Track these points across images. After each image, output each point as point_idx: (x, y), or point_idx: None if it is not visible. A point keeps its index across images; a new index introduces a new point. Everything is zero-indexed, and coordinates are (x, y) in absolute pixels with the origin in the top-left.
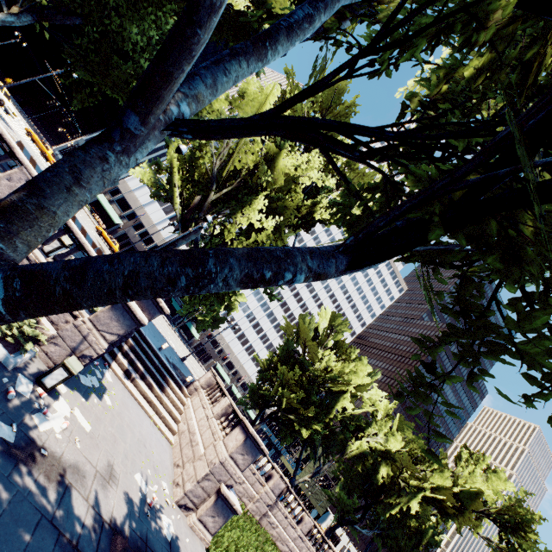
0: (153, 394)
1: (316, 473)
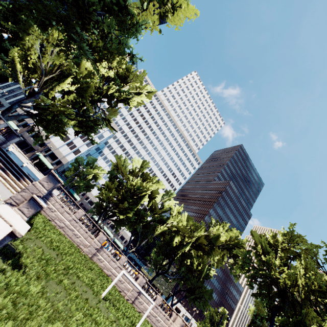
0: (9, 178)
1: (138, 246)
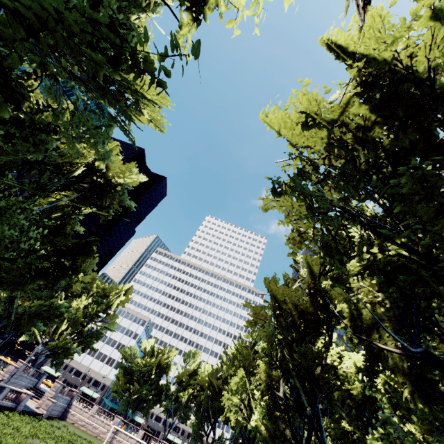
0: None
1: (172, 424)
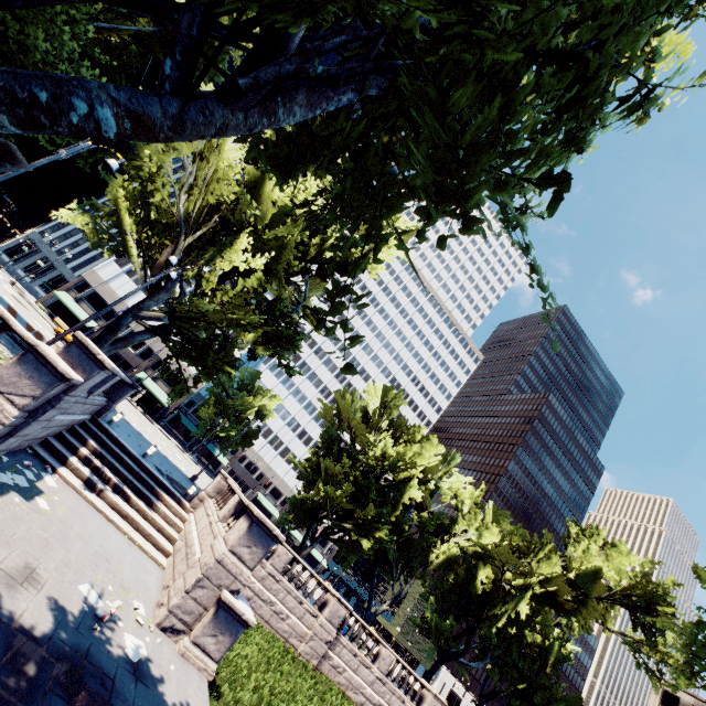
0: (131, 508)
1: (396, 598)
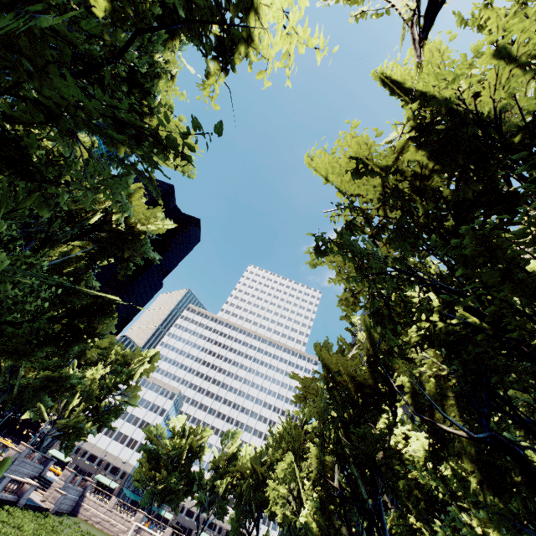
0: None
1: (206, 520)
